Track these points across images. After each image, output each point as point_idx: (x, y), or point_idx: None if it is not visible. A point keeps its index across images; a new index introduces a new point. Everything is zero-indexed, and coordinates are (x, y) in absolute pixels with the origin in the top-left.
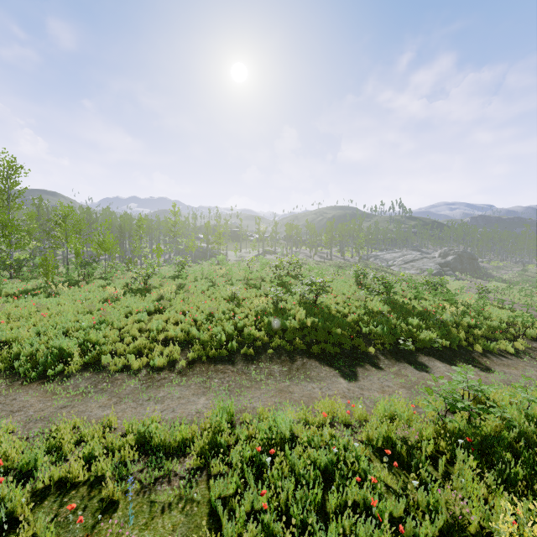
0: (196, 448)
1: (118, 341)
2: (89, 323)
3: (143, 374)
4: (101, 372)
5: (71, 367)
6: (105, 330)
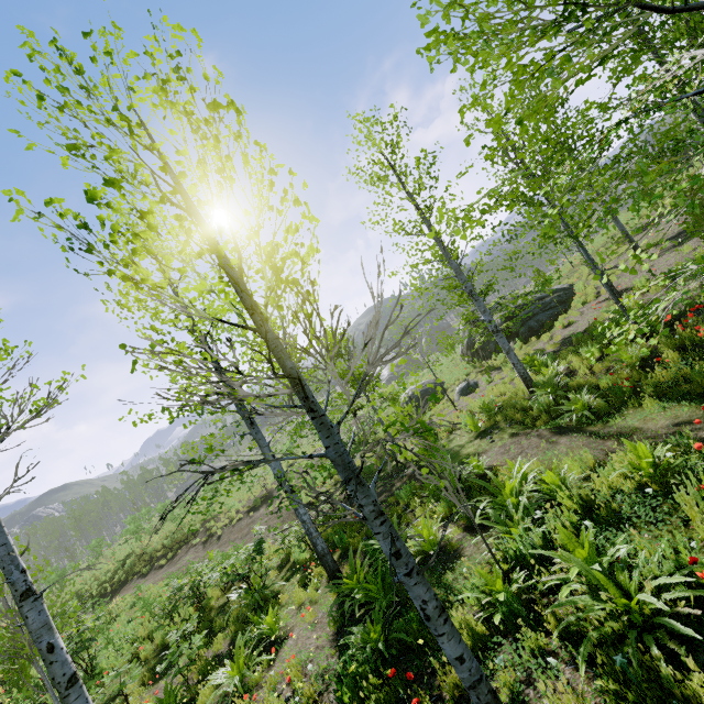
0: None
1: None
2: None
3: None
4: None
5: None
6: None
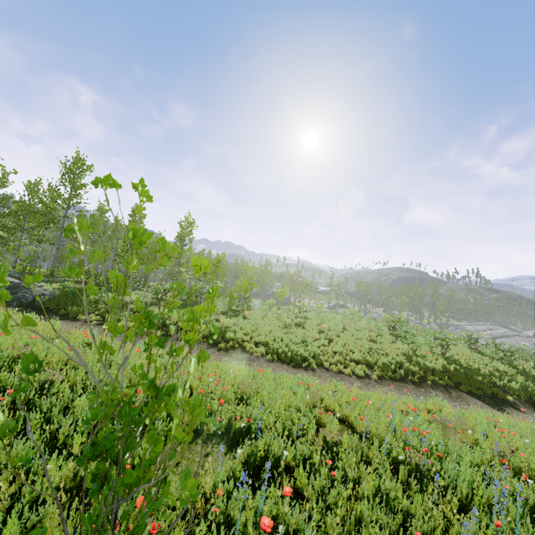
0: (442, 414)
1: (322, 355)
2: (299, 340)
3: (355, 378)
4: (329, 371)
5: (313, 364)
6: (311, 346)
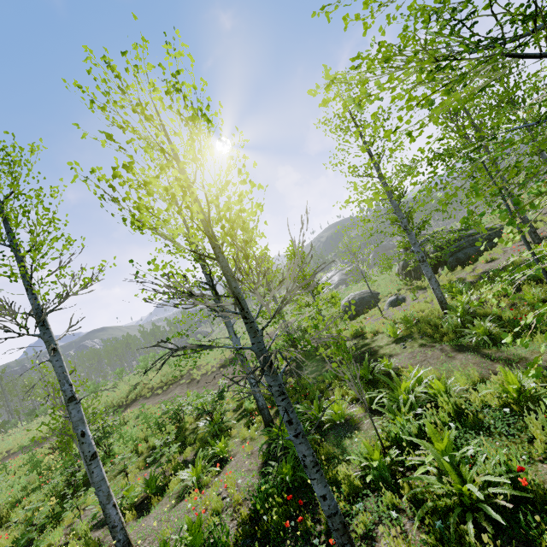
0: None
1: None
2: None
3: None
4: None
5: None
6: None
